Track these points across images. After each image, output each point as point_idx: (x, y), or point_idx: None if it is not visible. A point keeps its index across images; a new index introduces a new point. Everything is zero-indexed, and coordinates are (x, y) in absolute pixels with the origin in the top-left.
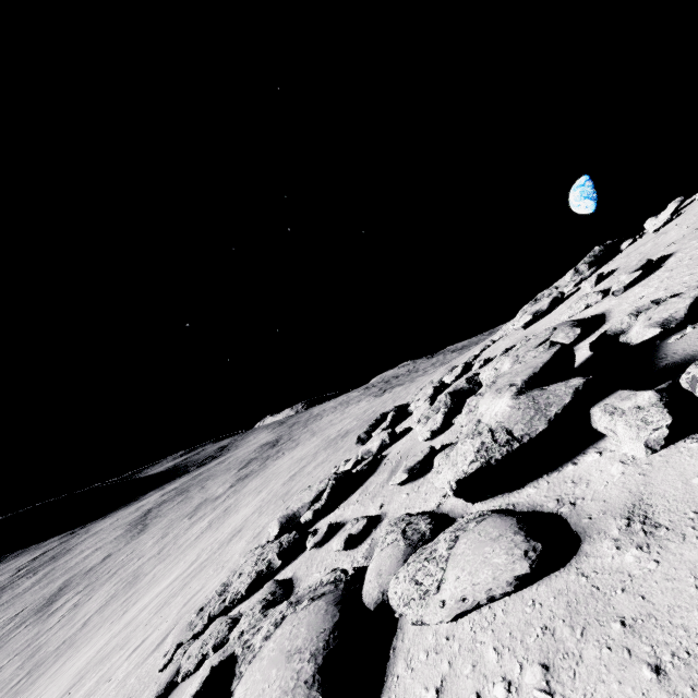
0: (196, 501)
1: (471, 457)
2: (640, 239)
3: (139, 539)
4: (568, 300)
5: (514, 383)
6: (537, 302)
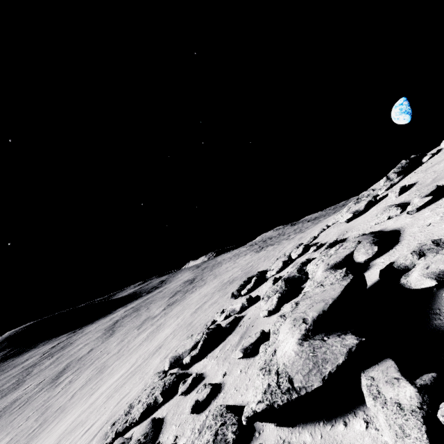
0: (143, 317)
1: (259, 396)
2: (437, 155)
3: (109, 340)
4: (379, 203)
5: (306, 318)
6: (358, 200)
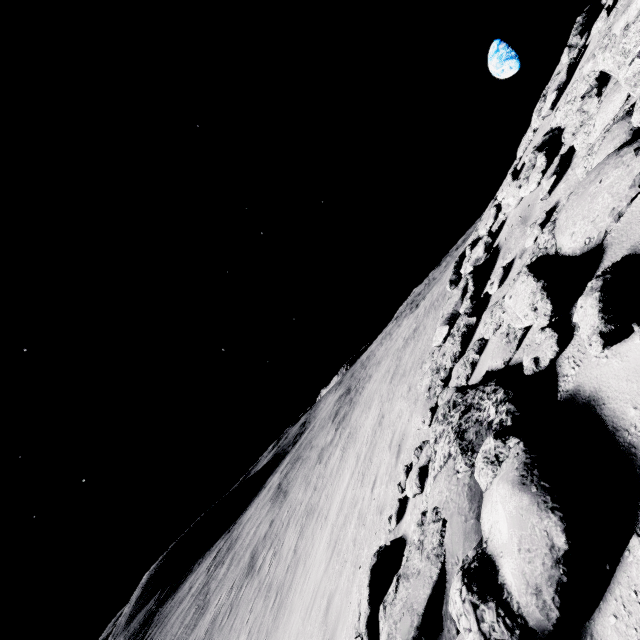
0: (314, 455)
1: None
2: None
3: (288, 500)
4: (584, 56)
5: None
6: (546, 96)
